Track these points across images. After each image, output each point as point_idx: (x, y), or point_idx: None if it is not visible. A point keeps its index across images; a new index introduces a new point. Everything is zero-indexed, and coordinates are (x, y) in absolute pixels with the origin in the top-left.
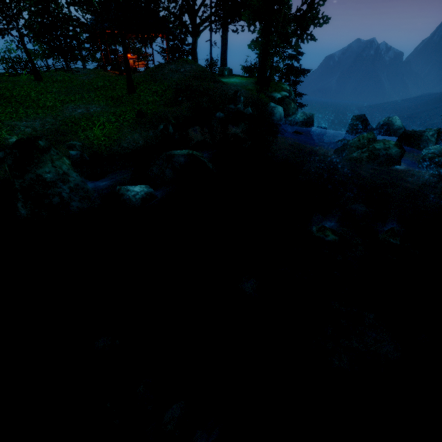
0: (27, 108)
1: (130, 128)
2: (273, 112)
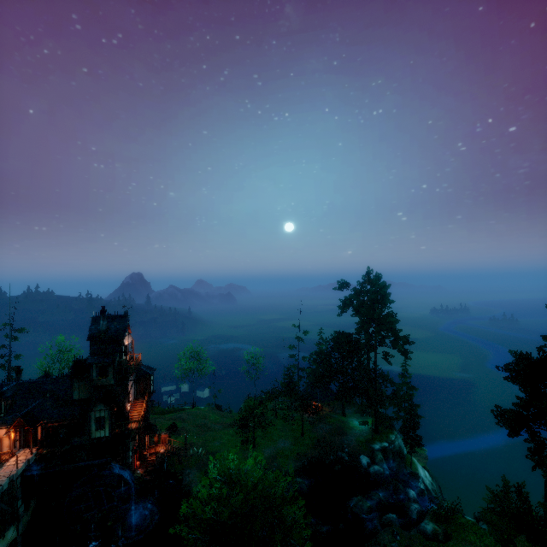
0: (269, 441)
1: (293, 460)
2: (361, 461)
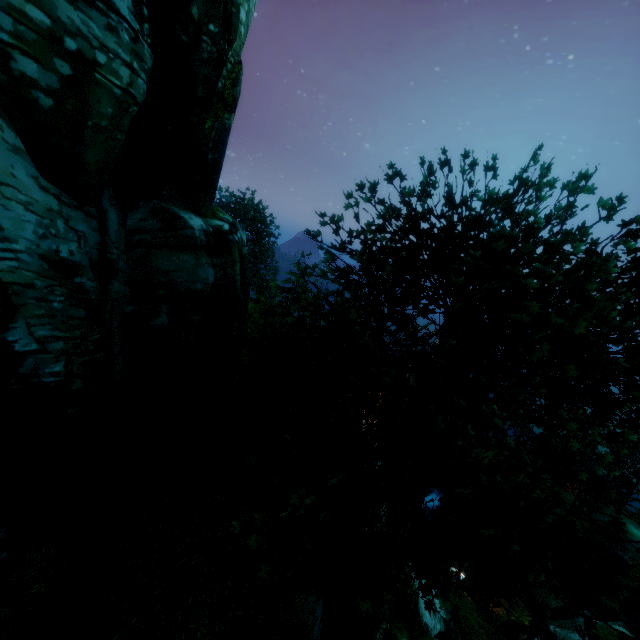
0: None
1: None
2: None
